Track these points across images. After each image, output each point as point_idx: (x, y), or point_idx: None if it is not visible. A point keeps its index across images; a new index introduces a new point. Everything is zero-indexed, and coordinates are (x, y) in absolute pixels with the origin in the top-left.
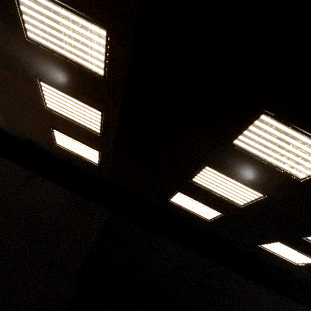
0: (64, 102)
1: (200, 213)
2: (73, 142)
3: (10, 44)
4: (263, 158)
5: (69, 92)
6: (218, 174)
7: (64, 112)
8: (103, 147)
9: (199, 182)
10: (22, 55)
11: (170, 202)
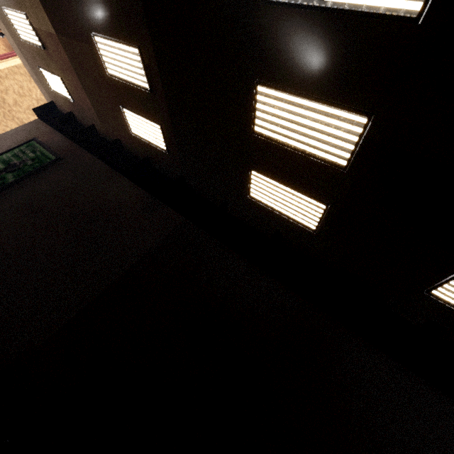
0: (114, 56)
1: (296, 216)
2: (139, 121)
3: (68, 0)
4: (321, 3)
5: (112, 35)
6: (280, 96)
7: (119, 72)
8: (161, 116)
9: (266, 133)
10: (76, 9)
11: (254, 203)
